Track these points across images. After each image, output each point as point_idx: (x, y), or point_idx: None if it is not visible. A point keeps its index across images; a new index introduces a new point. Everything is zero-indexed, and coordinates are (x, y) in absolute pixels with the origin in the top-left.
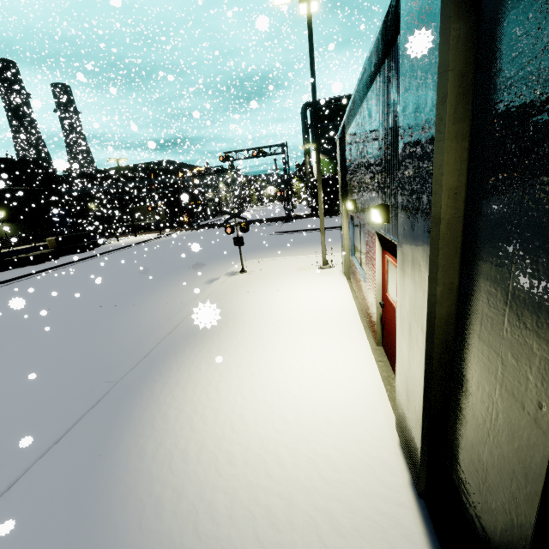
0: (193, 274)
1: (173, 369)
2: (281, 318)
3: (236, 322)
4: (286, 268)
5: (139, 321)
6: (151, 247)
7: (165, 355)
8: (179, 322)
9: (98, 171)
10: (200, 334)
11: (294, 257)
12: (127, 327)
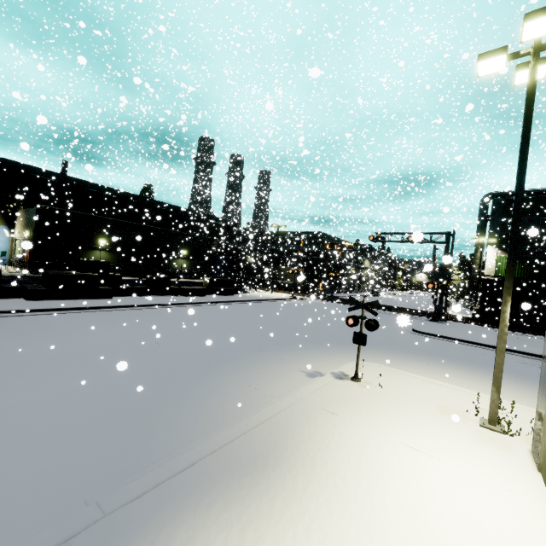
0: (298, 355)
1: (175, 542)
2: (389, 524)
3: (310, 481)
4: (420, 400)
5: (210, 400)
6: (277, 307)
7: (186, 495)
8: (241, 432)
9: (263, 233)
10: (250, 478)
11: (437, 383)
12: (195, 403)
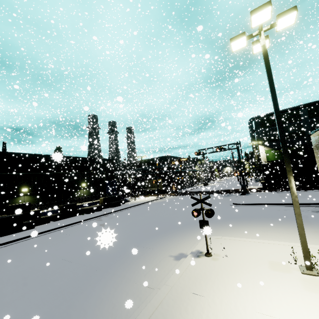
0: (166, 242)
1: None
2: None
3: None
4: (255, 260)
5: (101, 308)
6: (149, 207)
7: None
8: None
9: (134, 162)
10: None
11: (260, 242)
12: (87, 317)
